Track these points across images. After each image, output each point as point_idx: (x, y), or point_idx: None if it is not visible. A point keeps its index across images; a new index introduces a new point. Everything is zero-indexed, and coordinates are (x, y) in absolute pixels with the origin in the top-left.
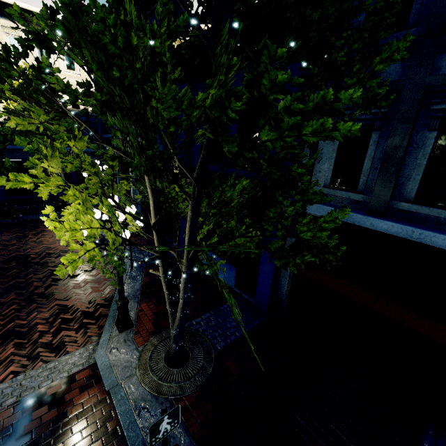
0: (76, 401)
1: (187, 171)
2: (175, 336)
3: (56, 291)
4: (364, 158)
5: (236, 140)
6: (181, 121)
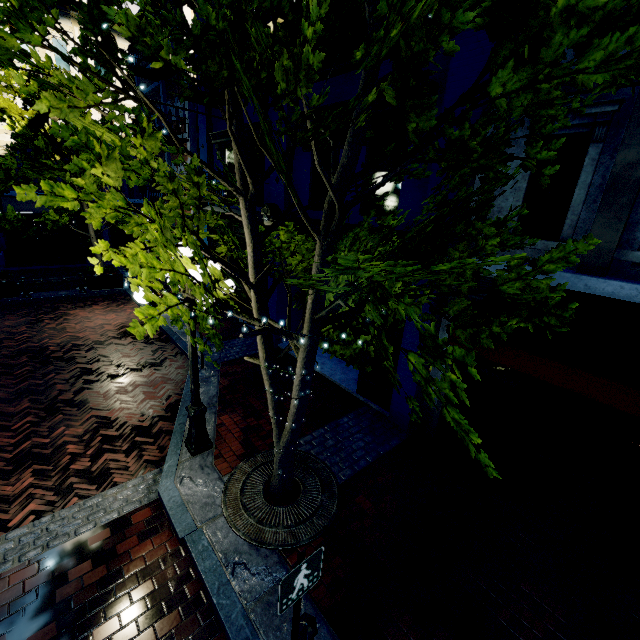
0: (134, 553)
1: (328, 180)
2: (282, 457)
3: (92, 397)
4: (574, 187)
5: (432, 109)
6: (374, 40)
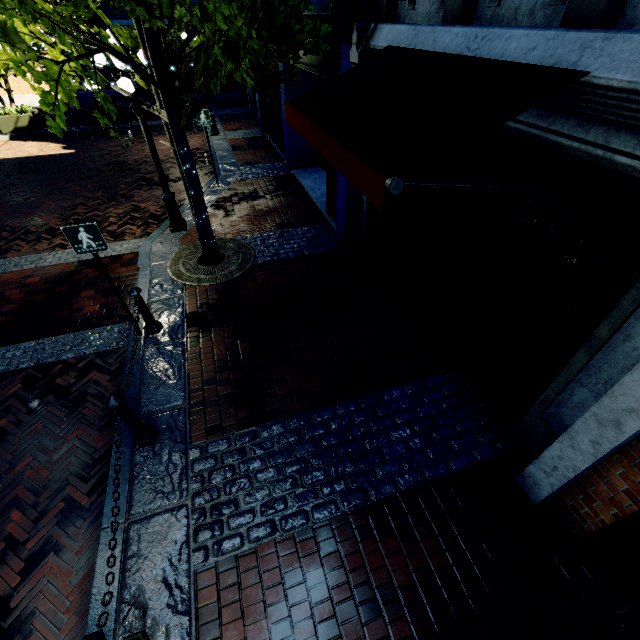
0: (115, 270)
1: None
2: (198, 228)
3: (137, 195)
4: None
5: None
6: None
